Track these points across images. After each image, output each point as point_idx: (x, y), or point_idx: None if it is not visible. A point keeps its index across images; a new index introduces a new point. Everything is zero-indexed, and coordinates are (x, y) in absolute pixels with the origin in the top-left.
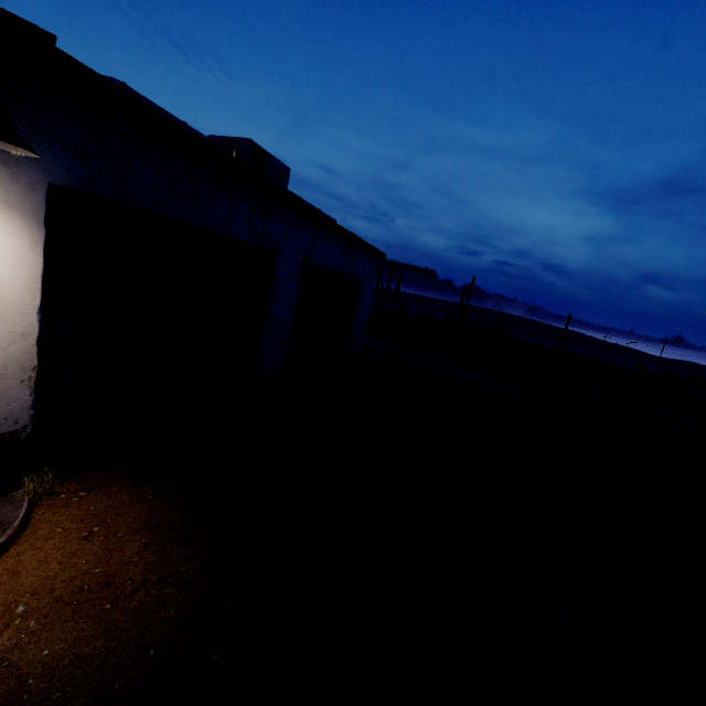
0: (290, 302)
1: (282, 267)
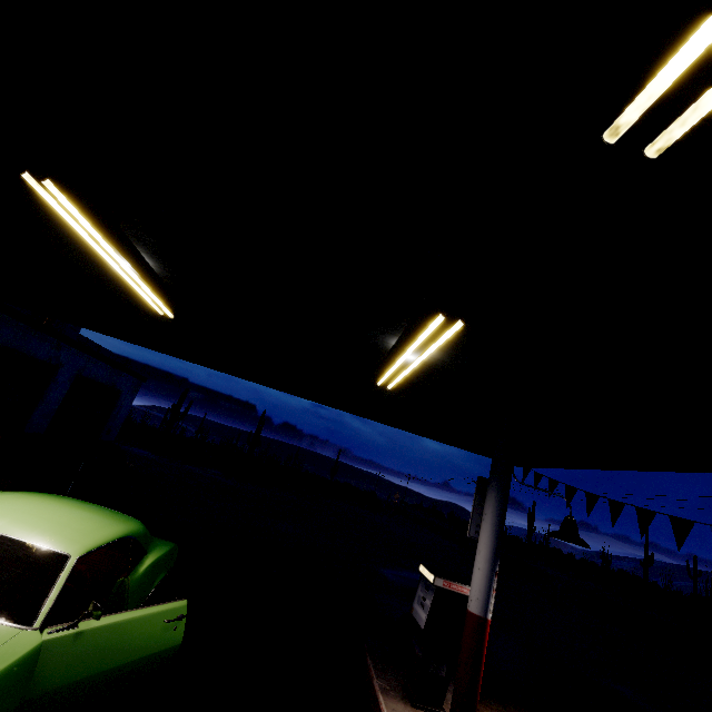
0: (61, 394)
1: (62, 374)
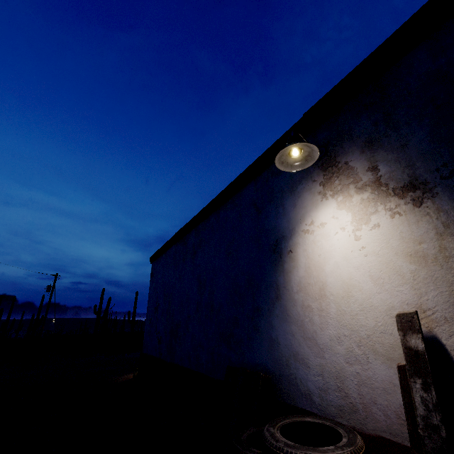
0: None
1: None
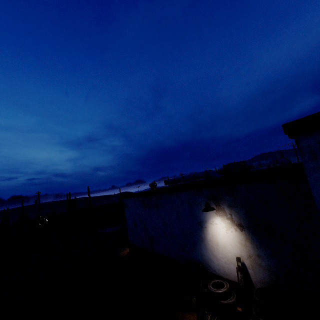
0: None
1: None
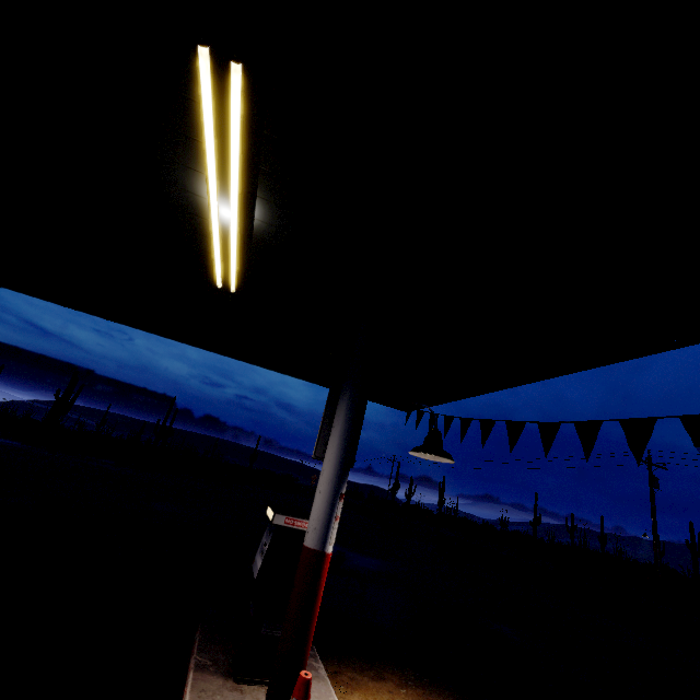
0: None
1: None
